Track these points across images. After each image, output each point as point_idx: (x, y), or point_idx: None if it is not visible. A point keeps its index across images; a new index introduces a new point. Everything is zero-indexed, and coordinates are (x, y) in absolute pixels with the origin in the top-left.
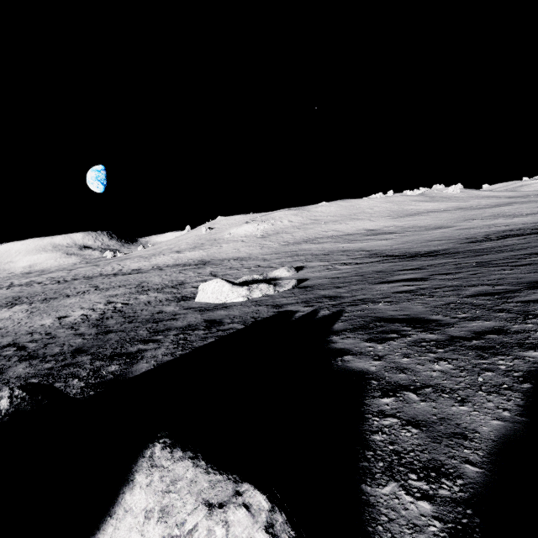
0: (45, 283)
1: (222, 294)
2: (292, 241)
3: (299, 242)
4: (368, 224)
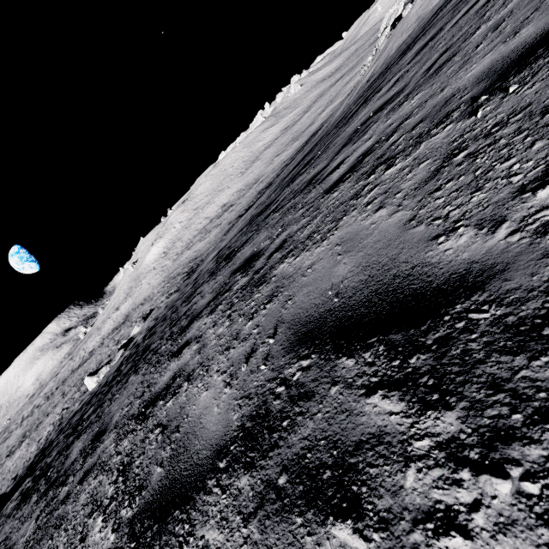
0: (41, 405)
1: (90, 385)
2: (180, 252)
3: (183, 251)
4: (226, 195)
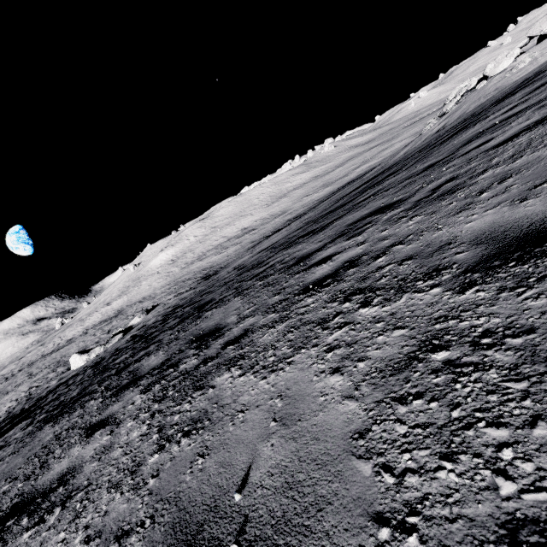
0: None
1: (76, 363)
2: (190, 261)
3: (194, 261)
4: (248, 220)
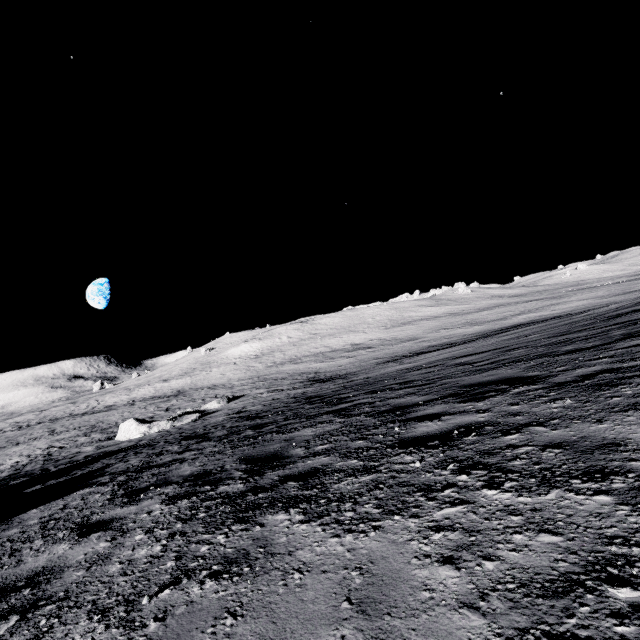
0: (5, 430)
1: (129, 432)
2: (279, 361)
3: (284, 362)
4: (359, 336)
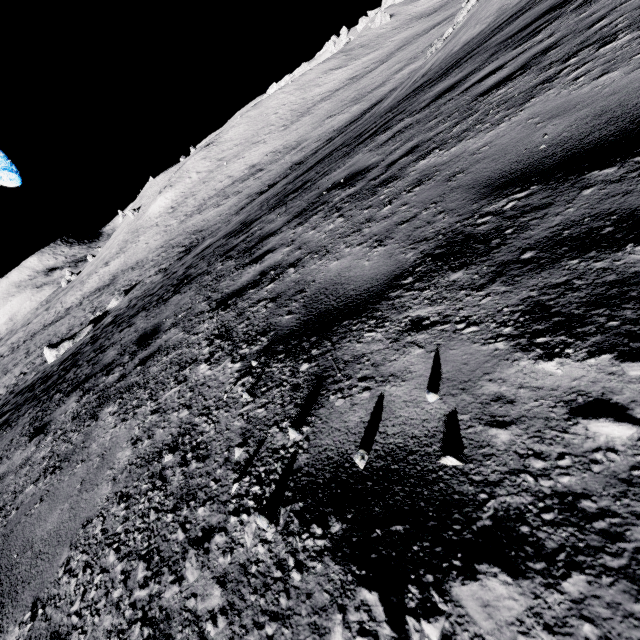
0: (4, 356)
1: (48, 358)
2: (189, 212)
3: (193, 213)
4: (259, 151)
